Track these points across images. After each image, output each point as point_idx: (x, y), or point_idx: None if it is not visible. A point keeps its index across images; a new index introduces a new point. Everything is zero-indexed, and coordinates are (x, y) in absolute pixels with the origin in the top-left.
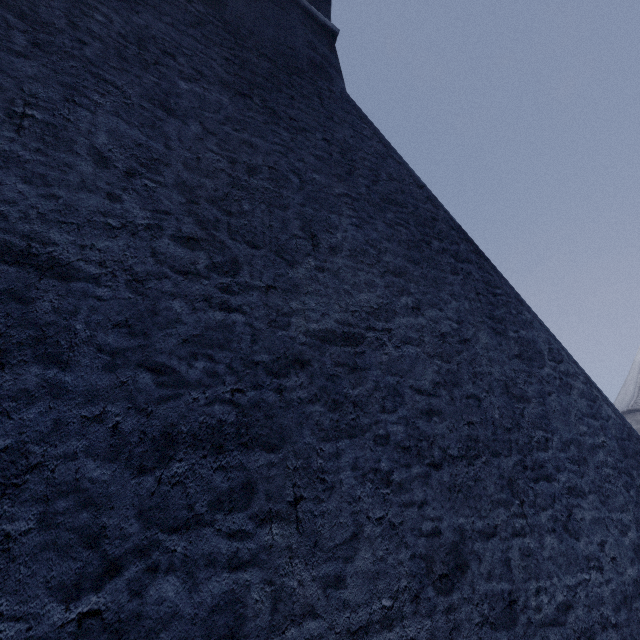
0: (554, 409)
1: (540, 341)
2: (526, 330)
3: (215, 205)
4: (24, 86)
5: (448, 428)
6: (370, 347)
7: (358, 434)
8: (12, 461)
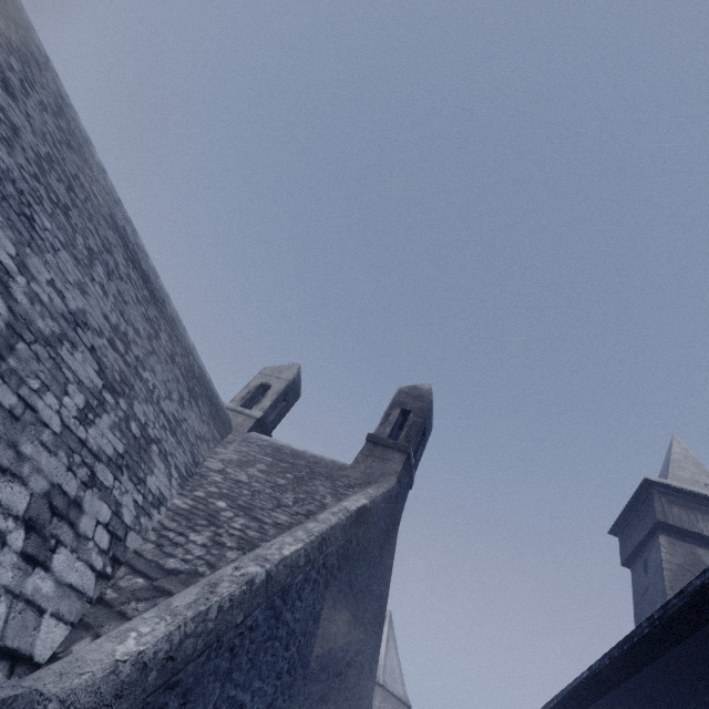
0: (362, 704)
1: (375, 670)
2: (375, 664)
3: (357, 606)
4: (358, 572)
5: (346, 706)
6: (351, 668)
7: (336, 703)
8: (313, 700)
